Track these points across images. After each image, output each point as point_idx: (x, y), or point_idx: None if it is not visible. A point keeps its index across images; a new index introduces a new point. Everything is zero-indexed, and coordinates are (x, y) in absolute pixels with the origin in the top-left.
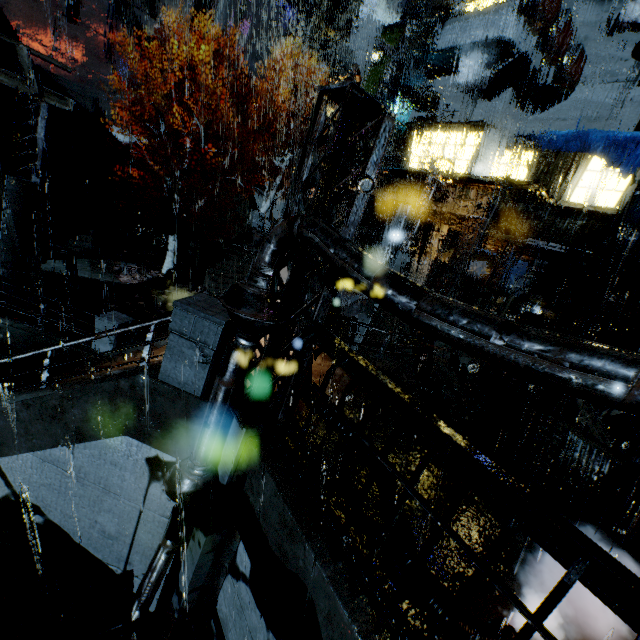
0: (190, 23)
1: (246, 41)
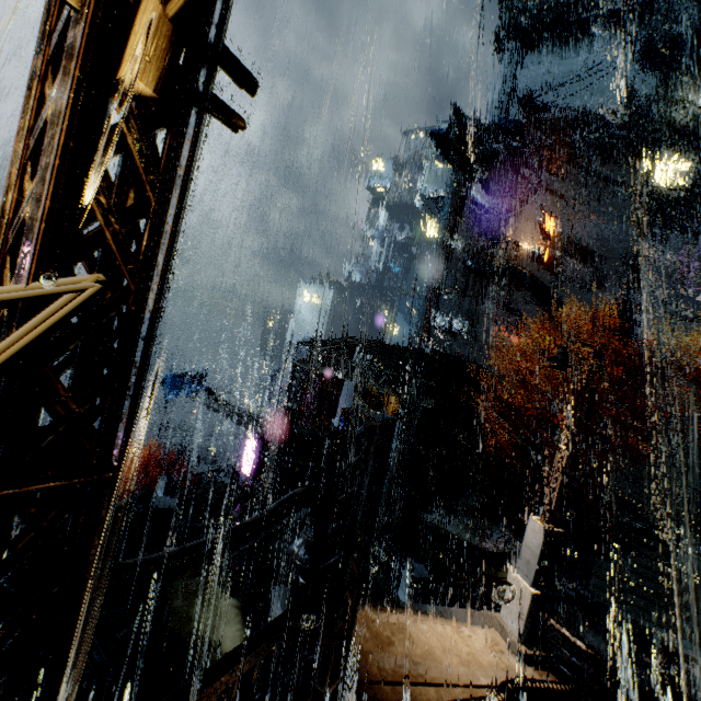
0: (624, 300)
1: (698, 290)
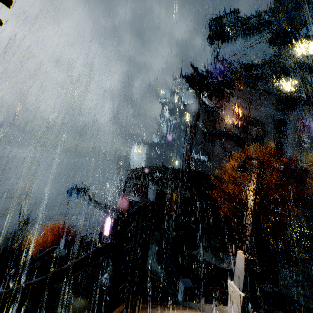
0: (277, 142)
1: (309, 135)
